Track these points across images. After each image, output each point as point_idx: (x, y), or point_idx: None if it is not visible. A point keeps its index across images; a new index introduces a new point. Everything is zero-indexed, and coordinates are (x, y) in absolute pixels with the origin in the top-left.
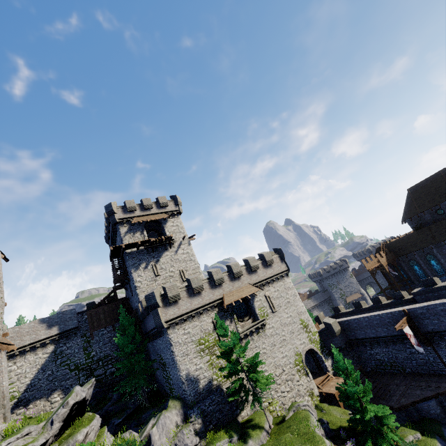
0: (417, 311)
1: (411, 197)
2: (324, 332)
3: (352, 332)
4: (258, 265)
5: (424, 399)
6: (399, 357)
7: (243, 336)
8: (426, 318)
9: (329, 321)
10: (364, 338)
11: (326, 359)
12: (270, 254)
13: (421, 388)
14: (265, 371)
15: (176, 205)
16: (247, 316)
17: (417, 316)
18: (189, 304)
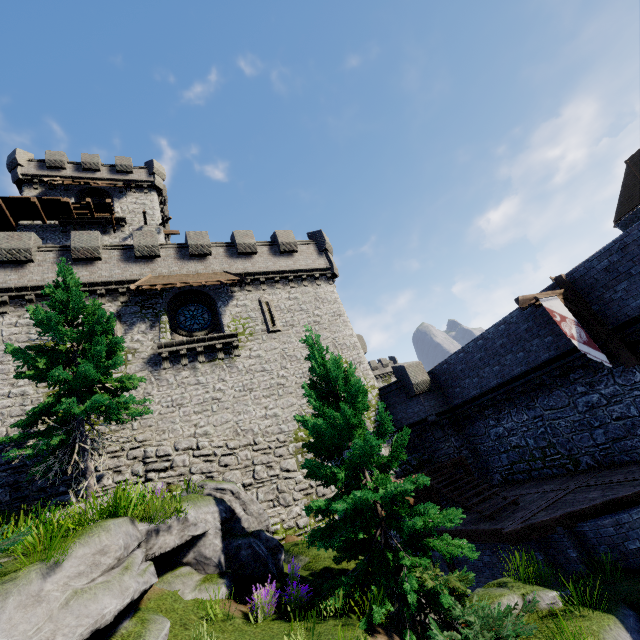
0: (593, 269)
1: (634, 172)
2: (391, 387)
3: (457, 387)
4: (255, 244)
5: (605, 507)
6: (561, 429)
7: (166, 354)
8: (619, 280)
9: (405, 363)
10: (479, 393)
11: (386, 444)
12: (292, 234)
13: (609, 486)
14: (204, 435)
15: (151, 175)
16: (206, 330)
17: (594, 282)
18: (54, 274)
